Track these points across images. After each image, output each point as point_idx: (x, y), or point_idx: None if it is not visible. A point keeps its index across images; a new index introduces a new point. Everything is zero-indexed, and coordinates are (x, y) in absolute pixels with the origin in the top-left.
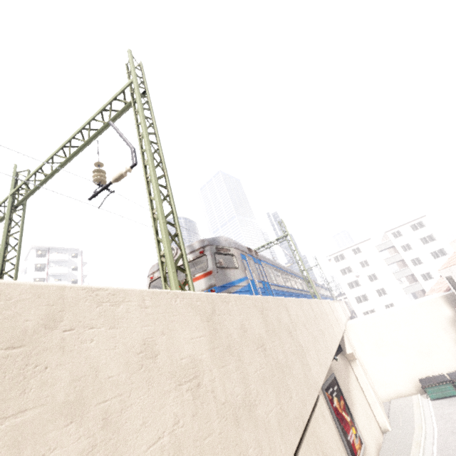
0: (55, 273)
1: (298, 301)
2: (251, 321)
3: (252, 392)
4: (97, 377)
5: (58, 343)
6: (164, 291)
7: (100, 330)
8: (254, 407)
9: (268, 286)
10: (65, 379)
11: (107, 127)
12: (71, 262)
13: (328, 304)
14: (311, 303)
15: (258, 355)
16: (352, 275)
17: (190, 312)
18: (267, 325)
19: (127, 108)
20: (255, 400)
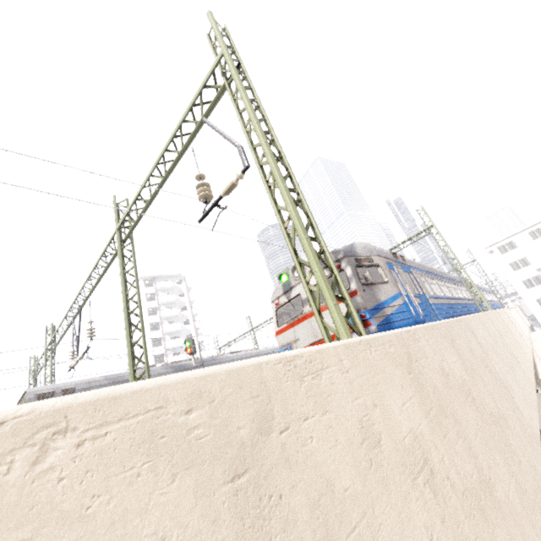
0: (164, 302)
1: (478, 317)
2: (447, 361)
3: (483, 467)
4: (334, 494)
5: (280, 454)
6: (355, 340)
7: (314, 419)
8: (492, 489)
9: (426, 300)
10: (304, 507)
11: (200, 128)
12: (177, 289)
13: (505, 314)
14: (490, 317)
15: (470, 408)
16: (530, 269)
17: (389, 365)
18: (463, 362)
19: (221, 95)
20: (489, 478)
